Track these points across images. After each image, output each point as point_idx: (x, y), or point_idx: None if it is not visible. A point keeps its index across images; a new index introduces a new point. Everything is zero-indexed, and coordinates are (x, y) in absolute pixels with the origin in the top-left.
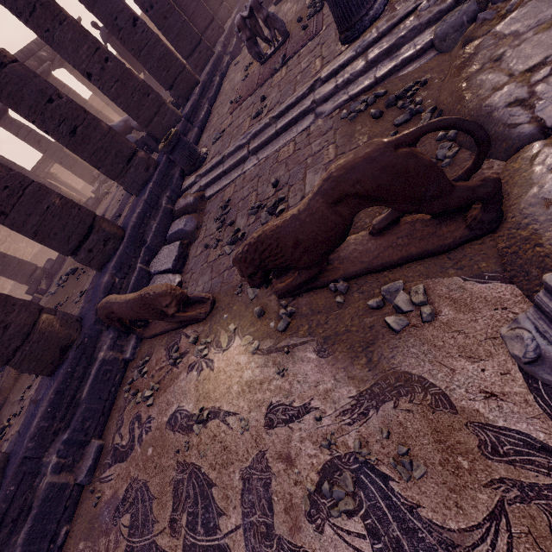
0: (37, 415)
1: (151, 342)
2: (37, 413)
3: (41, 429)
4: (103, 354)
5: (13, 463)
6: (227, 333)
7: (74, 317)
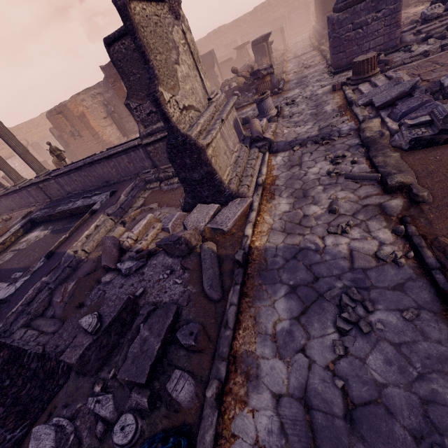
0: None
1: (417, 4)
2: None
3: None
4: None
5: None
6: (428, 4)
7: None
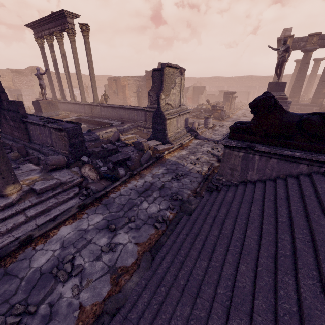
0: (304, 103)
1: None
2: (304, 103)
3: (302, 104)
4: (314, 108)
5: (297, 103)
6: None
7: (322, 103)
